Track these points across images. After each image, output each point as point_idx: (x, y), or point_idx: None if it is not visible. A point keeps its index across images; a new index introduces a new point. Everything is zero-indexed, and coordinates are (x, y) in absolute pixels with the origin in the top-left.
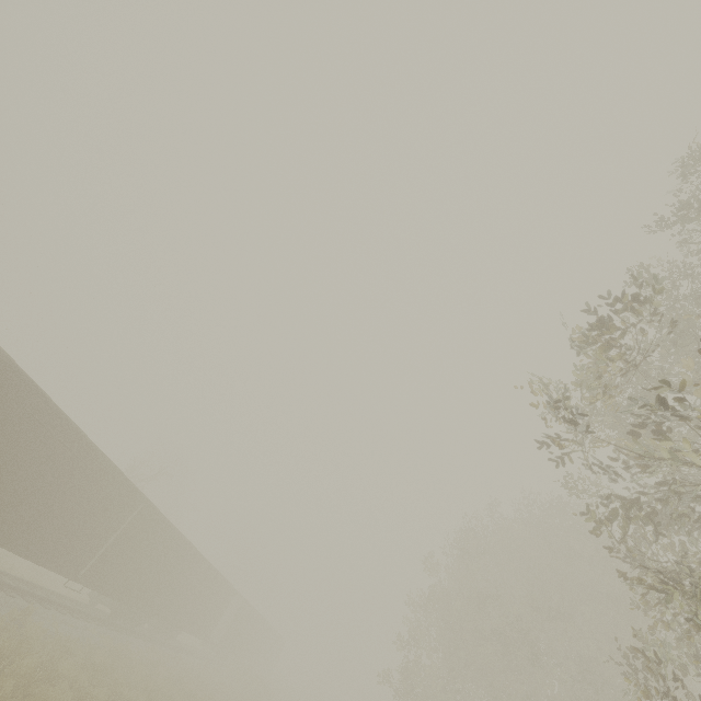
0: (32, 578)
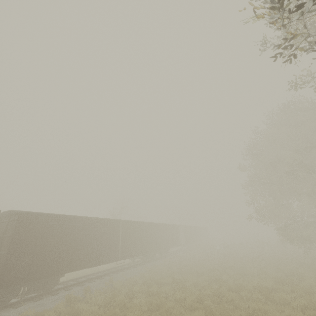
0: (108, 267)
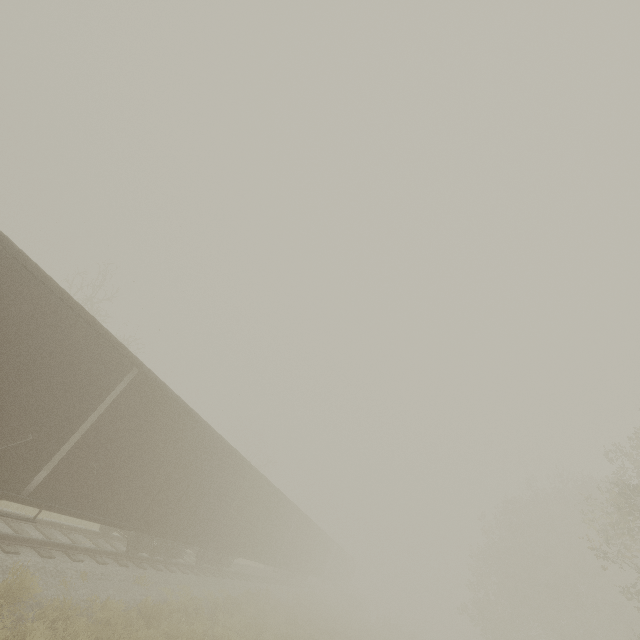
0: None
